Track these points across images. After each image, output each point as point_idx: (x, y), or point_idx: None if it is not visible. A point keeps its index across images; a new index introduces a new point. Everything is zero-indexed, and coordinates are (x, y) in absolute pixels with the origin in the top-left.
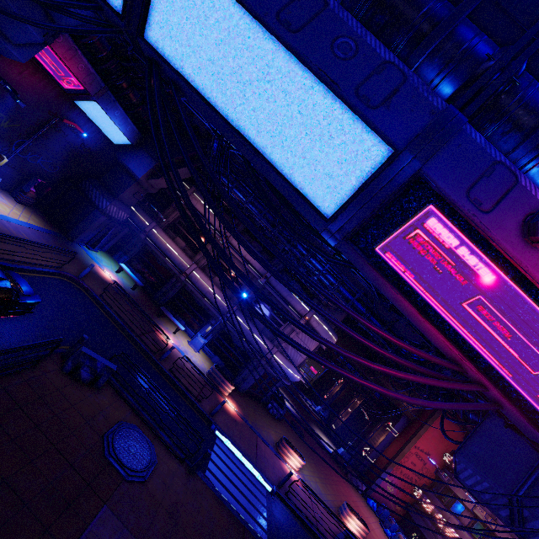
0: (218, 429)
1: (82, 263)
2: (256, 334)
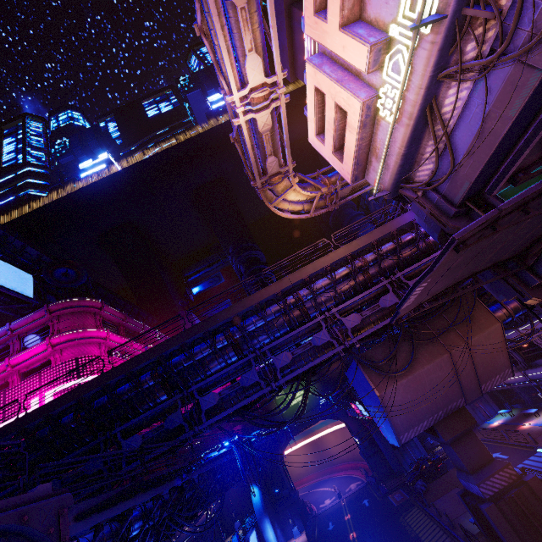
0: (537, 448)
1: (481, 430)
2: (541, 371)
